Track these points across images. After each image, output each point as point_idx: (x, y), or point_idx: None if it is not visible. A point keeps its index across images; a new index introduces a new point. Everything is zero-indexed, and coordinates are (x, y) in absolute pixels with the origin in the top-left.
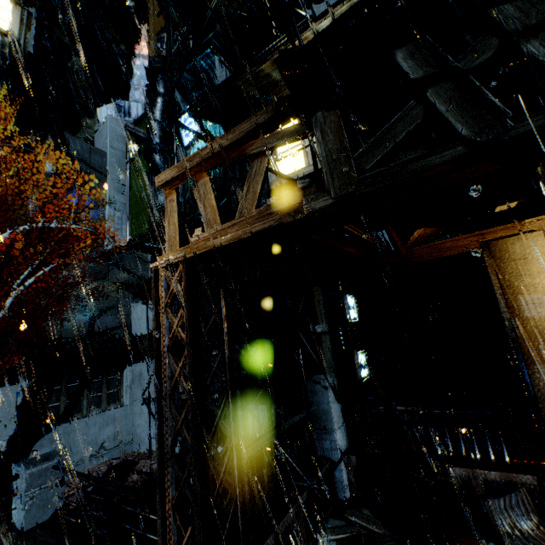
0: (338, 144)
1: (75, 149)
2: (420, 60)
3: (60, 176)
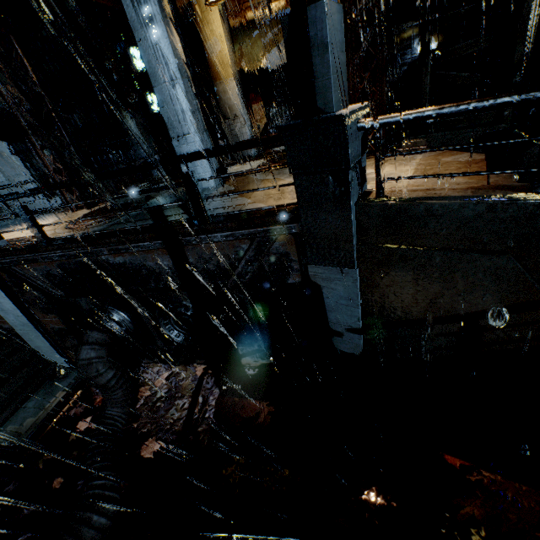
0: None
1: None
2: None
3: None
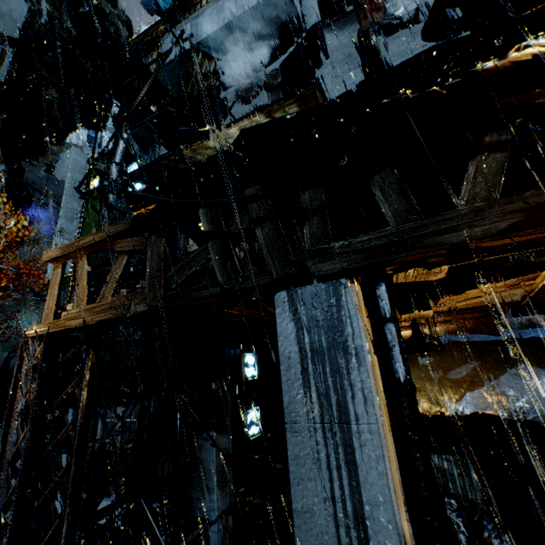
0: (158, 264)
1: (30, 176)
2: (210, 218)
3: (6, 203)
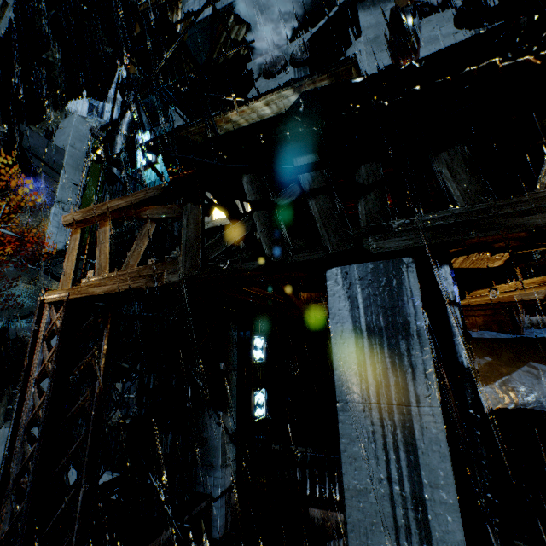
0: (195, 233)
1: (29, 141)
2: (255, 187)
3: (3, 167)
